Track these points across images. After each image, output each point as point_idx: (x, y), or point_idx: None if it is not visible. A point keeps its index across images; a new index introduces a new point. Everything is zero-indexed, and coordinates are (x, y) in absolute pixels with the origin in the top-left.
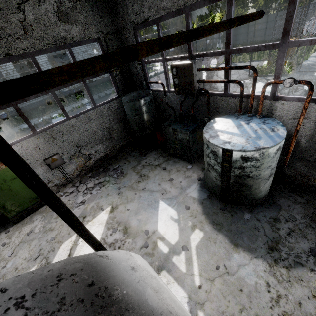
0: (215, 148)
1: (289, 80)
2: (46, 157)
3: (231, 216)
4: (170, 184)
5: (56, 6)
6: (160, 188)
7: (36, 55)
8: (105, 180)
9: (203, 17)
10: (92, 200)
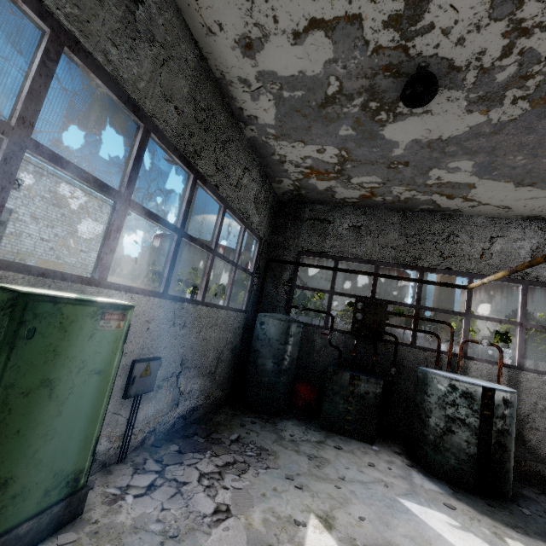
0: (470, 387)
1: (485, 340)
2: (139, 357)
3: (511, 513)
4: (379, 471)
5: (257, 192)
6: (372, 478)
7: (228, 209)
8: (238, 461)
9: (223, 287)
10: (247, 504)
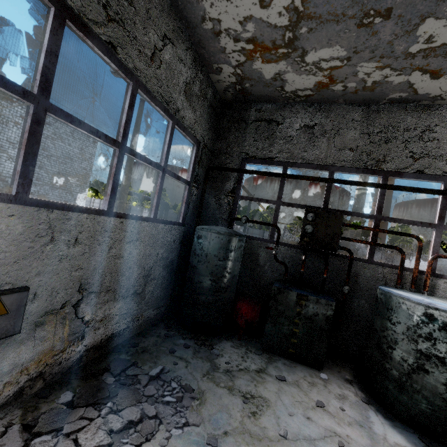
0: None
1: None
2: None
3: None
4: (330, 416)
5: (189, 79)
6: (322, 430)
7: (141, 90)
8: (147, 416)
9: None
10: None
